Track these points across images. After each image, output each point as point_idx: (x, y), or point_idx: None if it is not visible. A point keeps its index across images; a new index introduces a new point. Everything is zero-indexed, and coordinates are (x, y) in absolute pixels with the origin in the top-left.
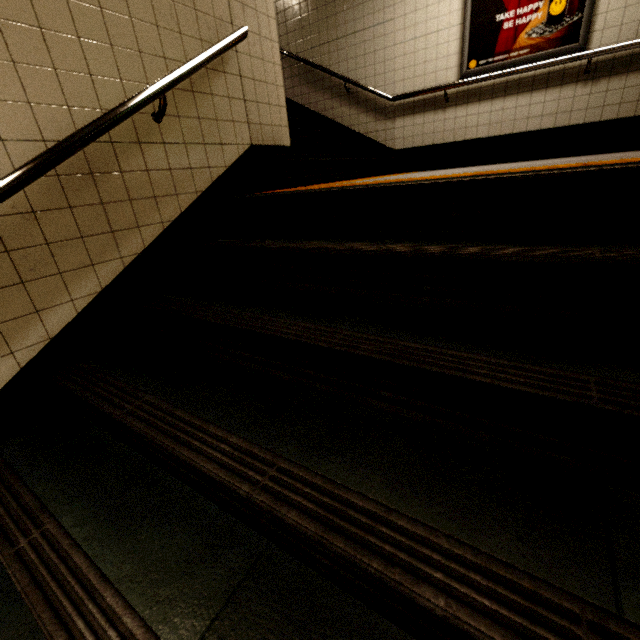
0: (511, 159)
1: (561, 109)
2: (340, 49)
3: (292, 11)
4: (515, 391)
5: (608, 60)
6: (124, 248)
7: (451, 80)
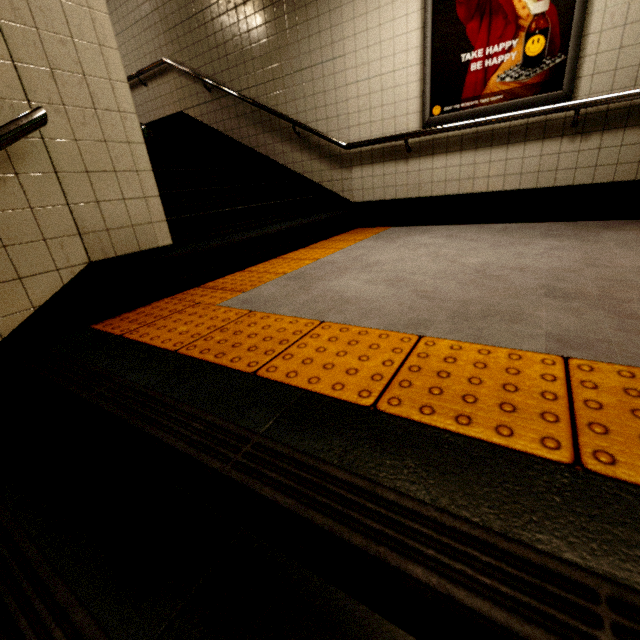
0: (487, 220)
1: (544, 167)
2: (287, 87)
3: (232, 44)
4: None
5: (600, 111)
6: None
7: (413, 127)
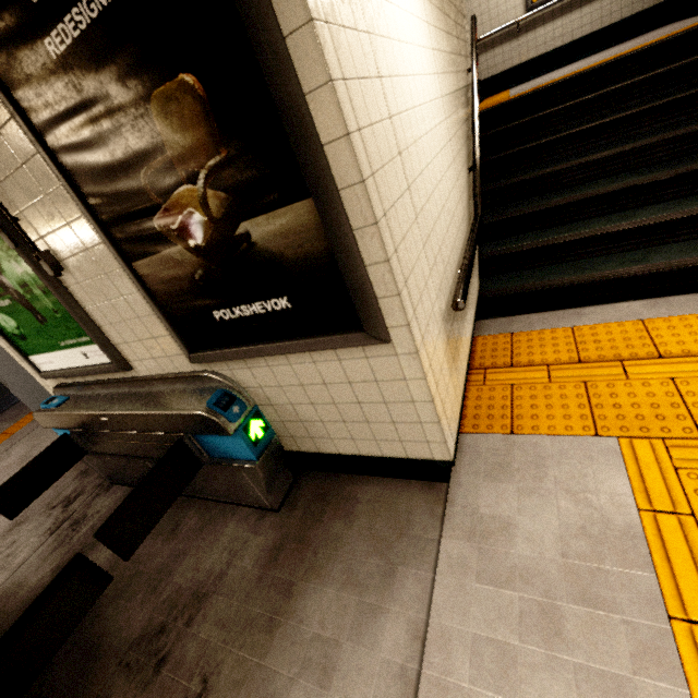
0: (573, 60)
1: (604, 14)
2: None
3: None
4: (695, 93)
5: None
6: None
7: (519, 15)
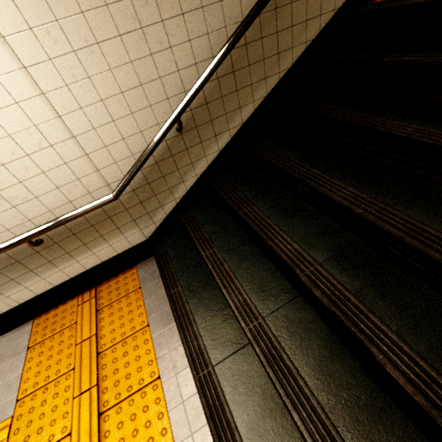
0: None
1: None
2: None
3: None
4: None
5: None
6: (281, 65)
7: None
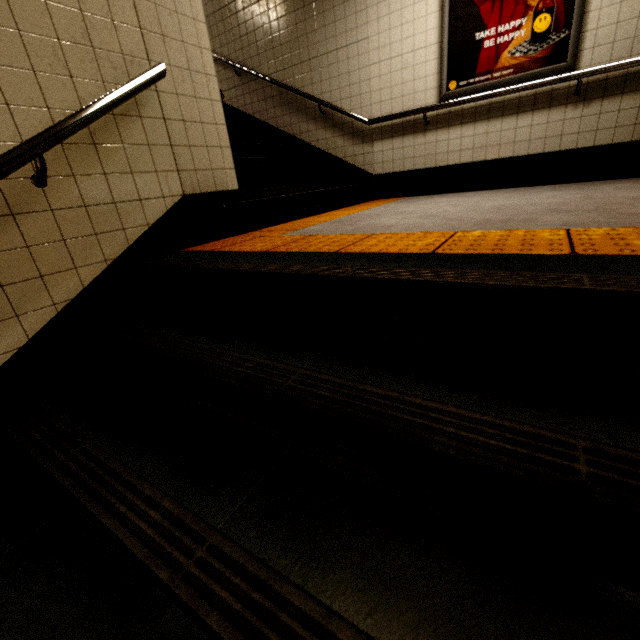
0: (498, 185)
1: (550, 133)
2: (313, 70)
3: (262, 31)
4: None
5: (600, 80)
6: None
7: (430, 102)
